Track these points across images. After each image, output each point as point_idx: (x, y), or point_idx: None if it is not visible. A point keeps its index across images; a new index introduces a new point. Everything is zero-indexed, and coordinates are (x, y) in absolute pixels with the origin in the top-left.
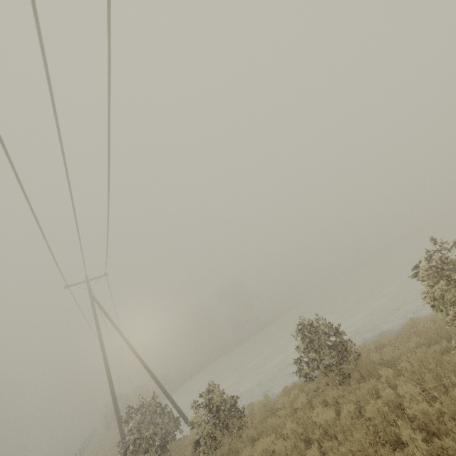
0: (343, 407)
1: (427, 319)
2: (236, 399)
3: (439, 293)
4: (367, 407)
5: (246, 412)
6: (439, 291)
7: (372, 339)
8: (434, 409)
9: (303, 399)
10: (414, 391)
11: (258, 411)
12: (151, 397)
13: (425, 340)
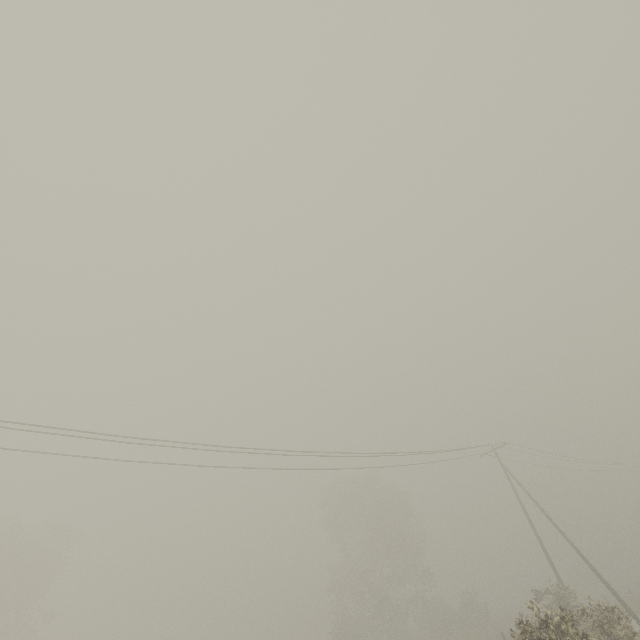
0: None
1: None
2: None
3: None
4: None
5: None
6: None
7: None
8: None
9: None
10: None
11: None
12: (562, 586)
13: None
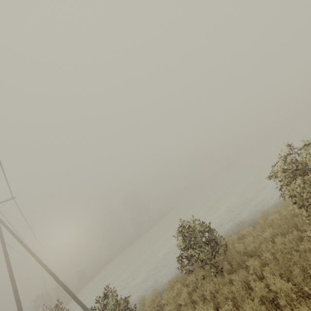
0: (221, 304)
1: (273, 211)
2: (127, 301)
3: (297, 191)
4: (245, 307)
5: (139, 306)
6: (297, 189)
7: (233, 229)
8: (310, 306)
9: (185, 295)
10: (286, 287)
11: (147, 309)
12: (53, 305)
13: (278, 231)
